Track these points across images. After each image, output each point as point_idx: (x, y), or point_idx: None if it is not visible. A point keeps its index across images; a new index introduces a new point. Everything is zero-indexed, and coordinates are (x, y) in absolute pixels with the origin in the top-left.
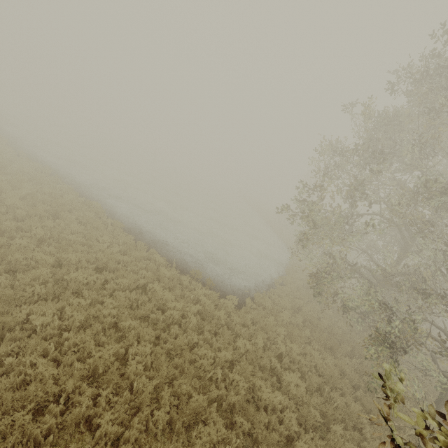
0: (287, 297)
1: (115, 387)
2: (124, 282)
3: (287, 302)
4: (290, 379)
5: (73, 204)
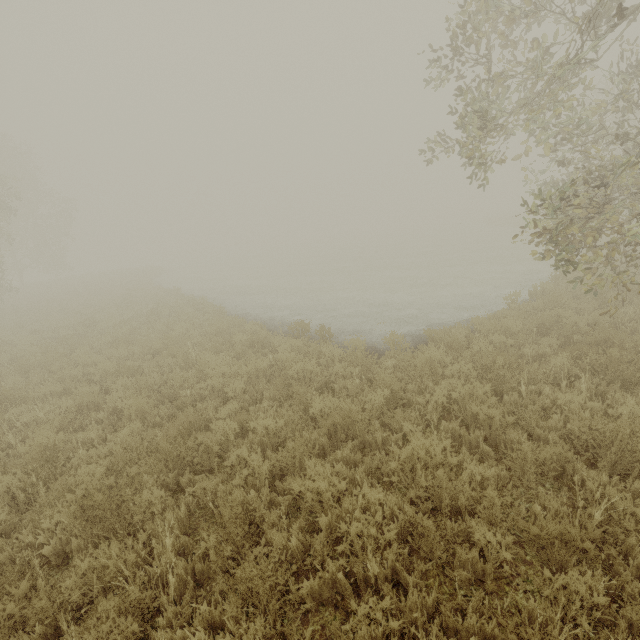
0: (519, 314)
1: (23, 478)
2: (170, 362)
3: (508, 320)
4: (414, 452)
5: (175, 307)
